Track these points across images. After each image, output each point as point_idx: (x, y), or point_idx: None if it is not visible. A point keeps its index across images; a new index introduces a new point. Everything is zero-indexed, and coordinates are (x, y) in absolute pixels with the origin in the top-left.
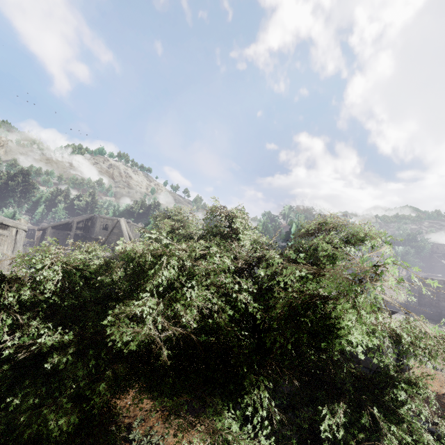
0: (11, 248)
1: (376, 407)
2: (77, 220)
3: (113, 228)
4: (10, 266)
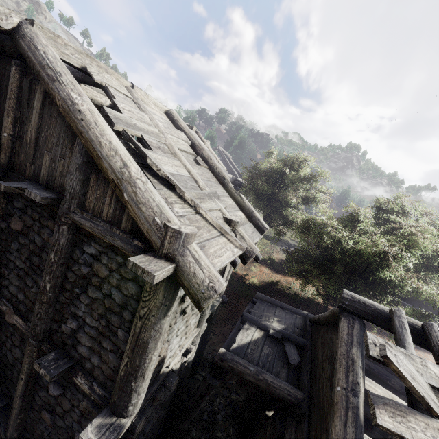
0: None
1: (435, 276)
2: None
3: None
4: None
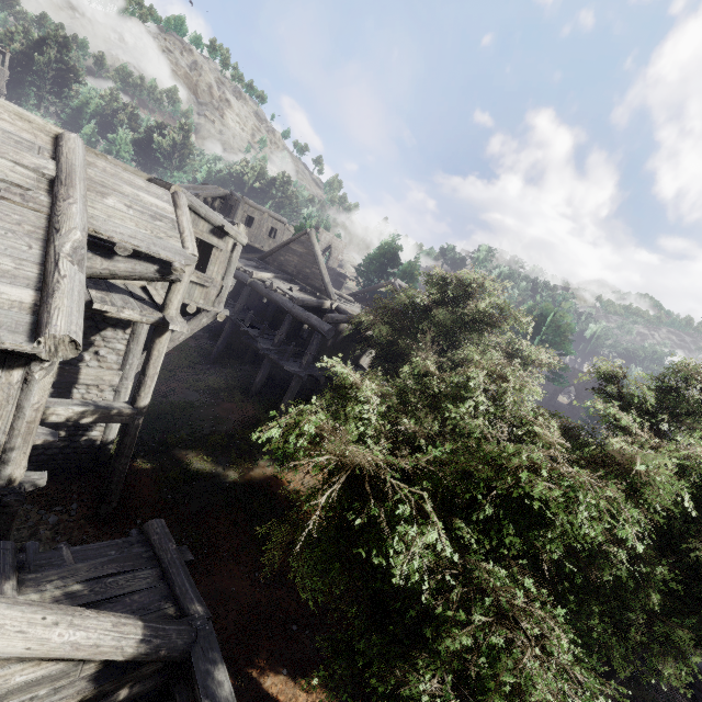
0: (222, 271)
1: None
2: (204, 194)
3: (292, 241)
4: (216, 299)
